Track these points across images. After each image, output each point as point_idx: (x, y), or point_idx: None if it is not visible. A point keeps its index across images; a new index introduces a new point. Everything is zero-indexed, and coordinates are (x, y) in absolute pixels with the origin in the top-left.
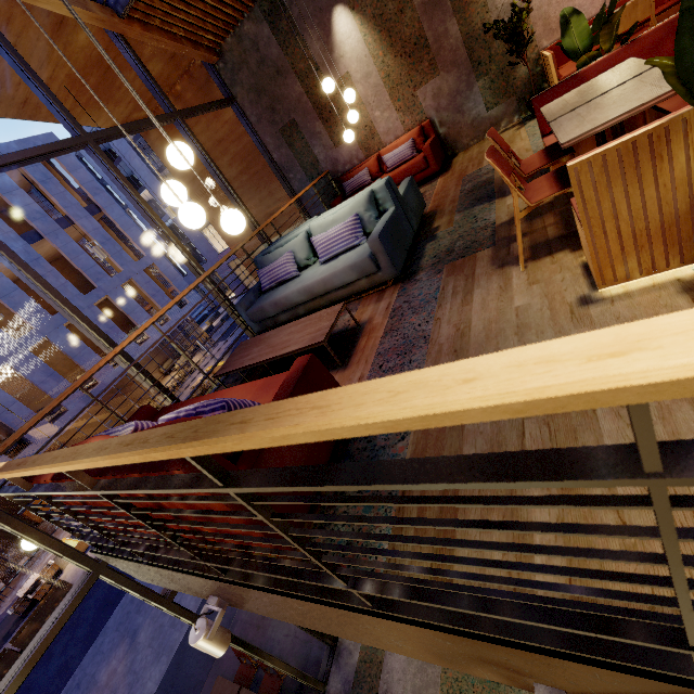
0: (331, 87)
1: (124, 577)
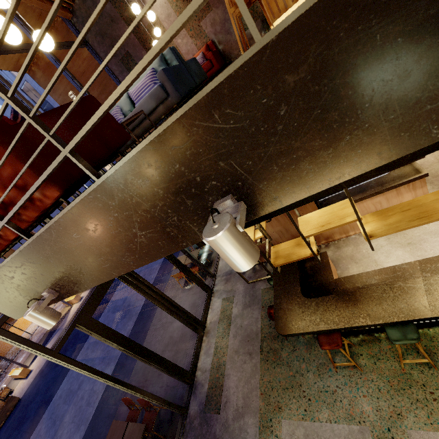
0: (137, 9)
1: (15, 335)
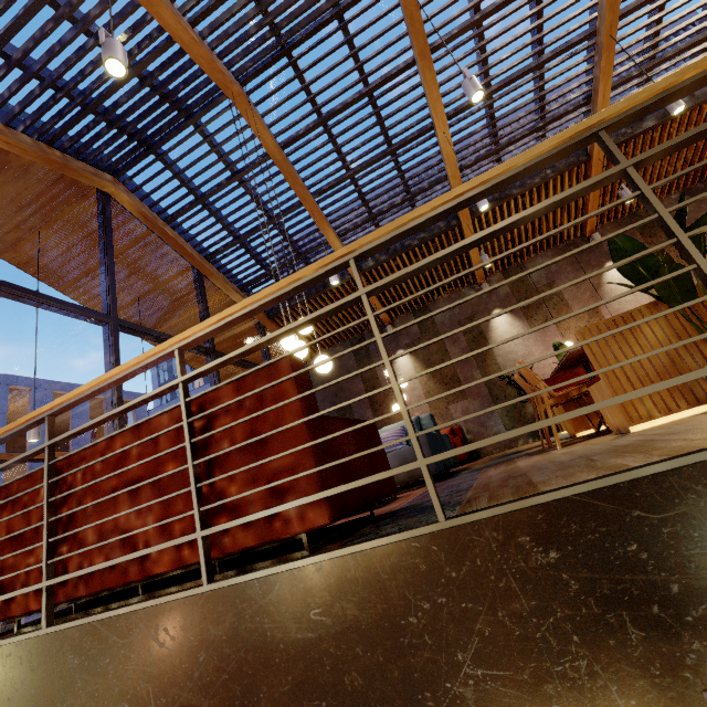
0: None
1: None
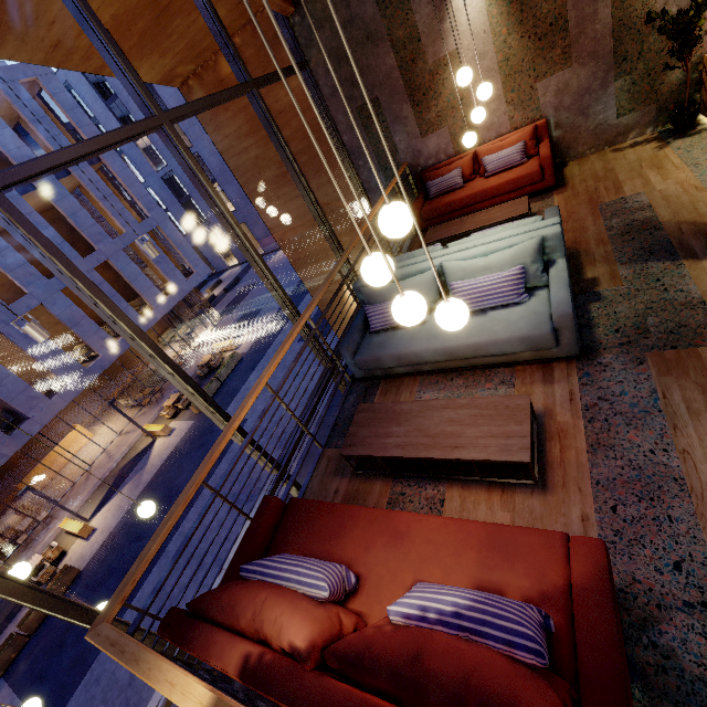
0: (468, 79)
1: None
